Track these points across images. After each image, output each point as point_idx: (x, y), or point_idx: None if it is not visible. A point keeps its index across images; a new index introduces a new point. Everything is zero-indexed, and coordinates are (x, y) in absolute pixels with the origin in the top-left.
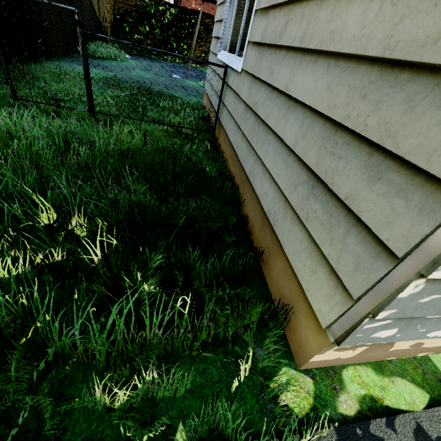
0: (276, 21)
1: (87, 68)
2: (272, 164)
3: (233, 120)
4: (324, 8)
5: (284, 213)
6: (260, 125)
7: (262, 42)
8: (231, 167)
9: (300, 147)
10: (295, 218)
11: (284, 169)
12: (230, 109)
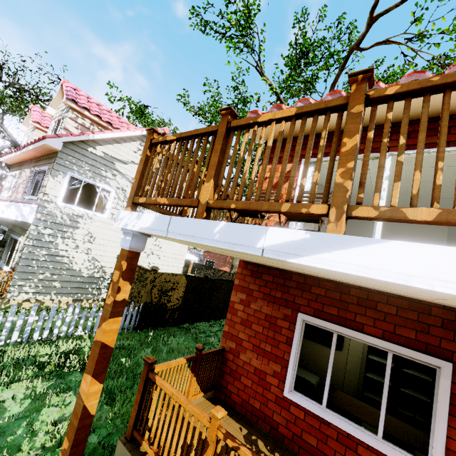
0: None
1: None
2: None
3: None
4: None
5: None
6: None
7: None
8: None
9: None
10: None
11: None
12: None
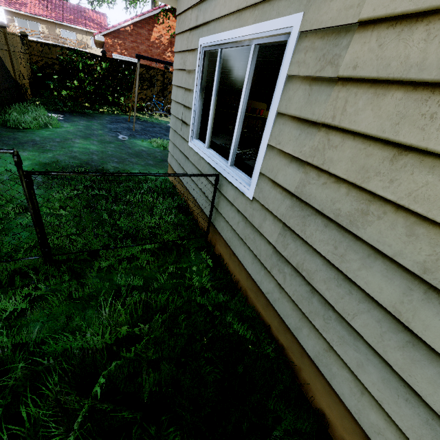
0: (331, 191)
1: (37, 212)
2: (386, 399)
3: (247, 248)
4: None
5: None
6: (327, 308)
7: (300, 197)
8: (256, 305)
9: None
10: None
11: (429, 437)
12: (238, 231)
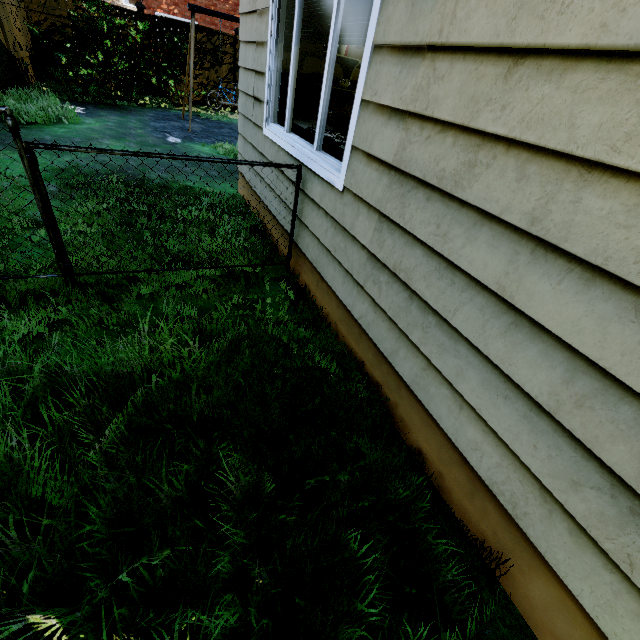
0: (435, 146)
1: (48, 207)
2: (485, 404)
3: (337, 264)
4: (596, 191)
5: (545, 511)
6: (427, 312)
7: (399, 167)
8: (349, 340)
9: (573, 419)
10: (582, 538)
11: (526, 432)
12: (326, 243)
